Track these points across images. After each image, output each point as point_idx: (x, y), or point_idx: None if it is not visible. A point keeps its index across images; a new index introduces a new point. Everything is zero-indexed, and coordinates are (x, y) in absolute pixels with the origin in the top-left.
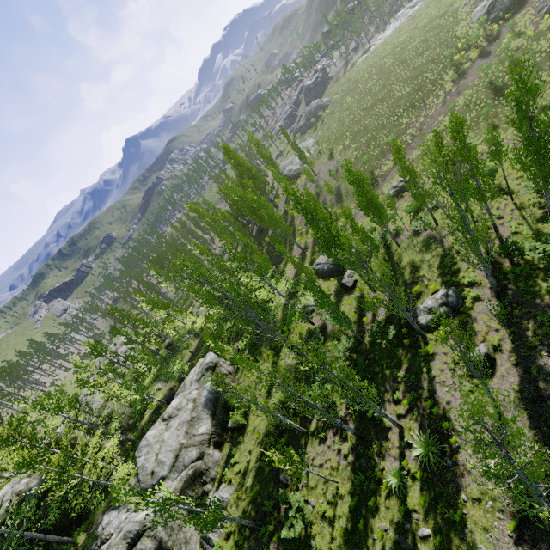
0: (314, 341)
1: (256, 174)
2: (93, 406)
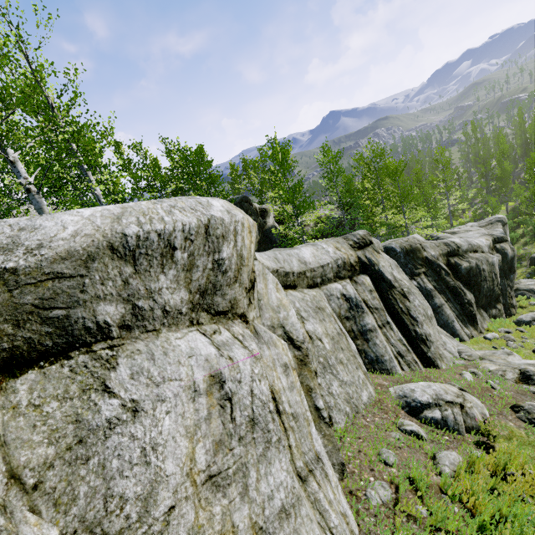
0: None
1: None
2: None
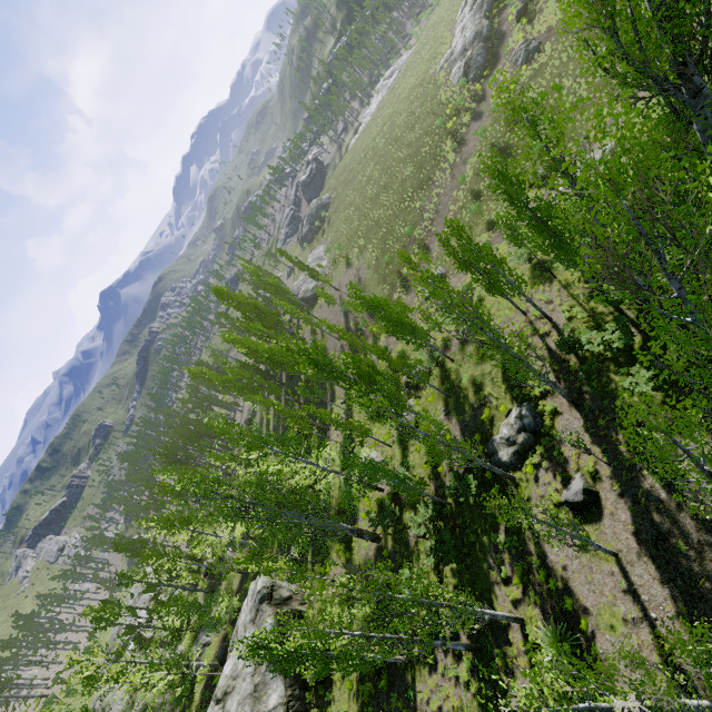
0: (386, 520)
1: (265, 310)
2: (114, 710)
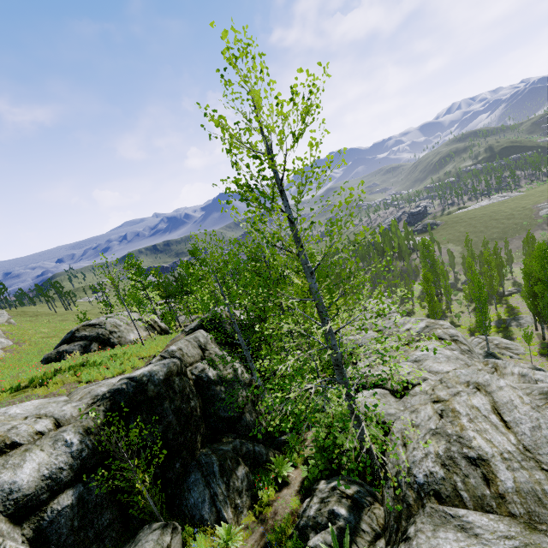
0: None
1: None
2: None
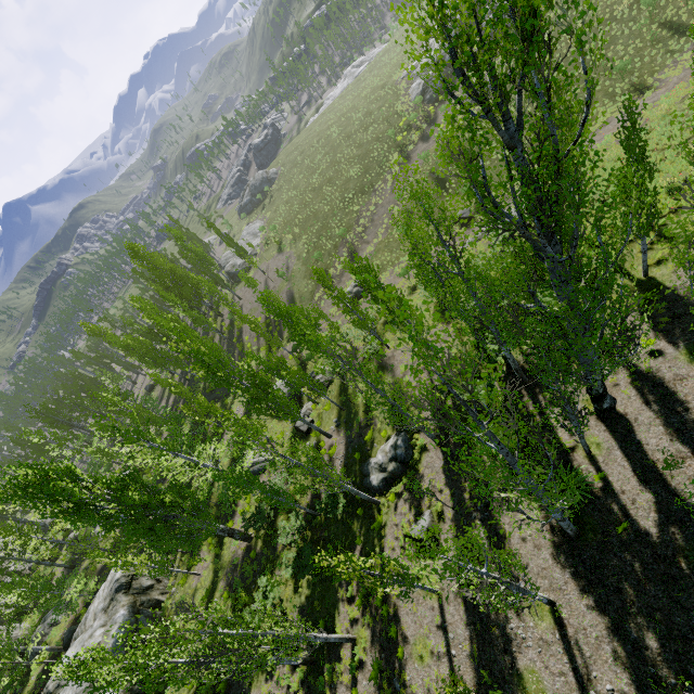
0: (258, 523)
1: (183, 278)
2: None
